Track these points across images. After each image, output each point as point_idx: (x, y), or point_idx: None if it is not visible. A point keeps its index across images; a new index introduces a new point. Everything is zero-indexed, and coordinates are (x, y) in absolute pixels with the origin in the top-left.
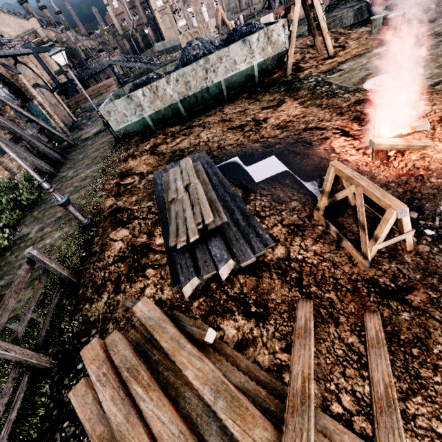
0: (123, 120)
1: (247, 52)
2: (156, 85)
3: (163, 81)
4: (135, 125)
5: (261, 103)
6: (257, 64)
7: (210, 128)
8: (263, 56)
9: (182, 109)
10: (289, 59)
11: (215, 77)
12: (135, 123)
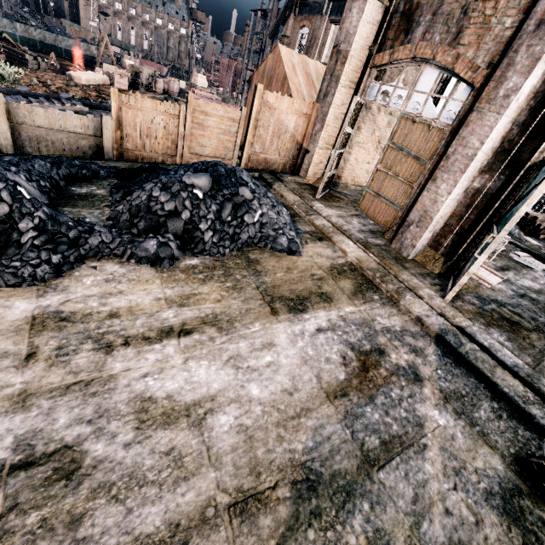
0: (4, 28)
1: (78, 46)
2: (29, 27)
3: (33, 28)
4: (9, 34)
5: (73, 63)
6: (82, 54)
7: (46, 55)
8: (85, 53)
9: (39, 45)
10: (98, 62)
11: (60, 45)
12: (10, 34)
